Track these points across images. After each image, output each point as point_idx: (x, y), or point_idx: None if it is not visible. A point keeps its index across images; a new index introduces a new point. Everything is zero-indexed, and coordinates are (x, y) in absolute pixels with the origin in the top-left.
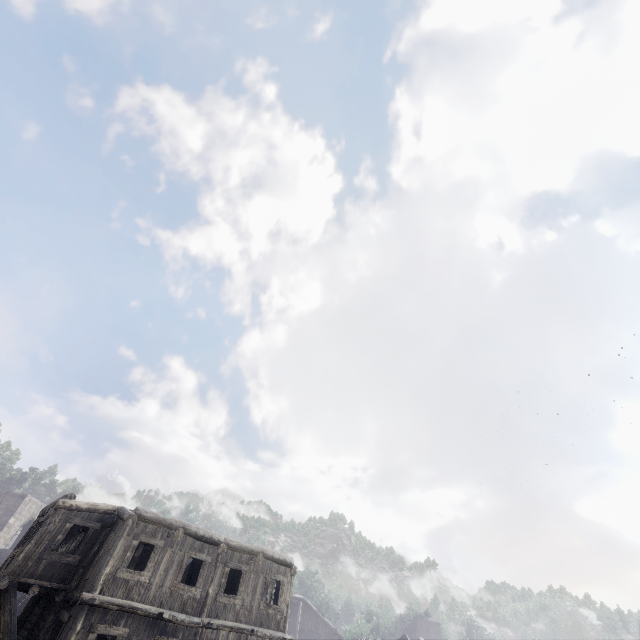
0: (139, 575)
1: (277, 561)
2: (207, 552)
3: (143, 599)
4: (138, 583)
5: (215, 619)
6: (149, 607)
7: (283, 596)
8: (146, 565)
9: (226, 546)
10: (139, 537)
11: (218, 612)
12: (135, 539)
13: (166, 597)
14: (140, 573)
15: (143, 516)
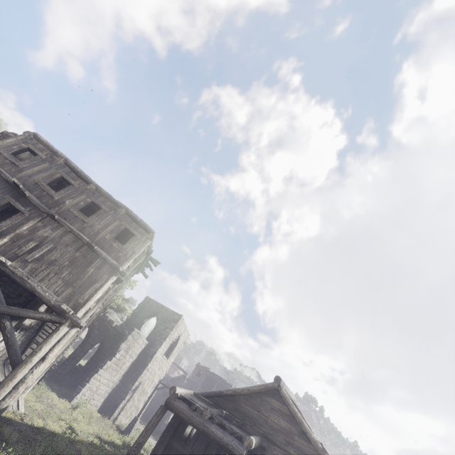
0: (16, 160)
1: (137, 222)
2: (78, 183)
3: (11, 174)
4: (13, 165)
5: (62, 218)
6: (12, 178)
7: (132, 245)
8: (25, 160)
9: (95, 188)
10: (28, 144)
11: (67, 217)
12: (25, 144)
13: (30, 184)
14: (17, 160)
15: (38, 137)
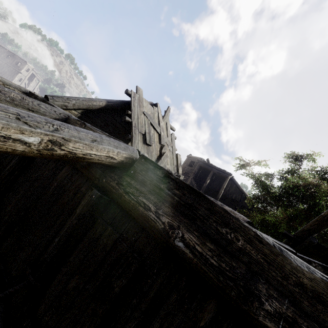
0: None
1: (22, 59)
2: (3, 50)
3: None
4: None
5: (2, 60)
6: None
7: (22, 66)
8: None
9: (8, 50)
10: None
11: (3, 60)
12: None
13: None
14: None
15: None
